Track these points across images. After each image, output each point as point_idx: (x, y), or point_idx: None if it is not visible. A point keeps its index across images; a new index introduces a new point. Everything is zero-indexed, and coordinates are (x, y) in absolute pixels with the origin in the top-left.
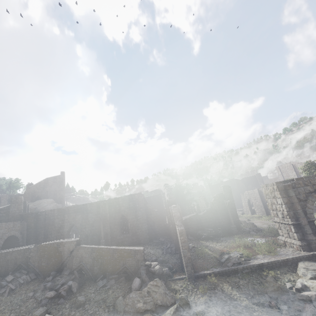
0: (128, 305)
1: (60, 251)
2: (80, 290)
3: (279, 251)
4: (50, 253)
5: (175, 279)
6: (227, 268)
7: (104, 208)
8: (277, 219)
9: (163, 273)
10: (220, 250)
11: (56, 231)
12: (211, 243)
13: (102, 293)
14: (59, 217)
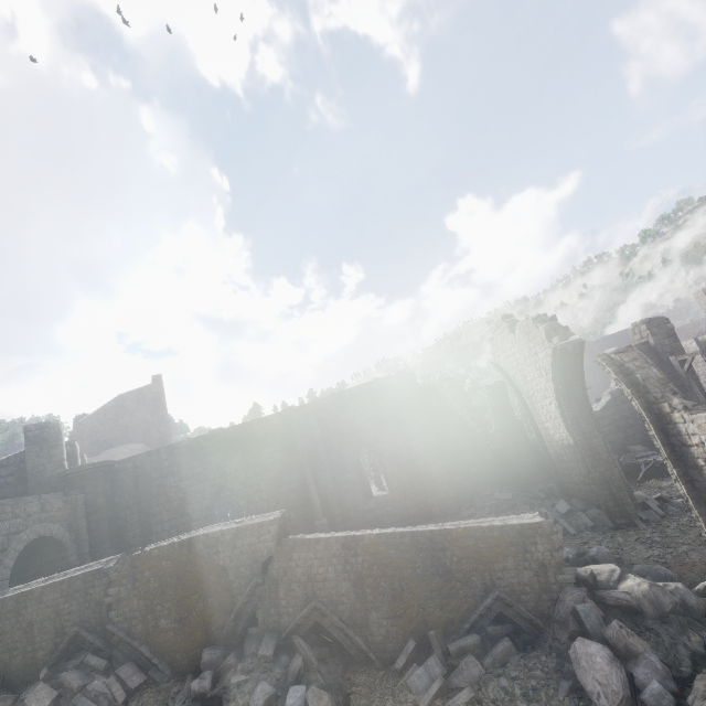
0: None
1: (223, 567)
2: None
3: None
4: (184, 578)
5: None
6: None
7: (306, 428)
8: None
9: (680, 607)
10: None
11: (173, 513)
12: None
13: None
14: (176, 470)
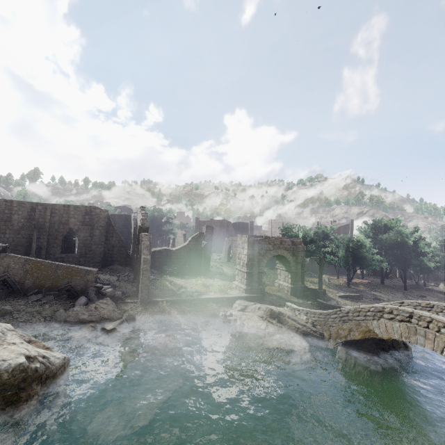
0: (71, 316)
1: None
2: (3, 301)
3: (229, 291)
4: None
5: (126, 302)
6: (180, 298)
7: (43, 214)
8: (238, 267)
9: (115, 296)
10: (180, 285)
11: None
12: (174, 278)
13: (37, 306)
14: None
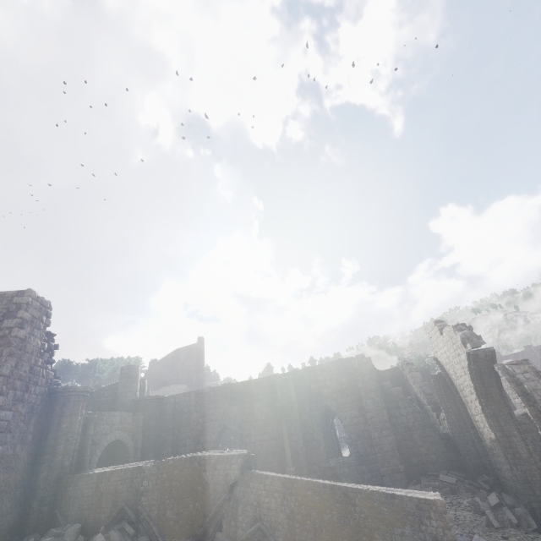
0: None
1: (207, 482)
2: None
3: None
4: (184, 484)
5: None
6: None
7: (285, 391)
8: None
9: None
10: None
11: (193, 440)
12: None
13: None
14: (198, 409)
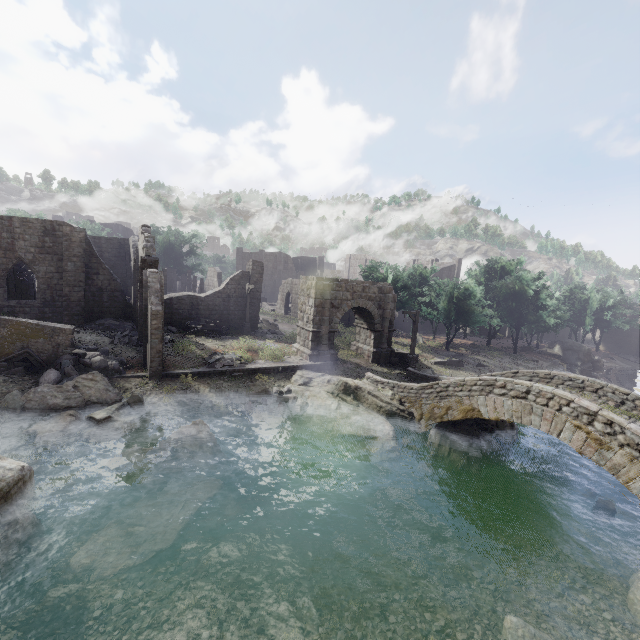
0: (33, 401)
1: None
2: None
3: (286, 358)
4: None
5: (128, 377)
6: (213, 369)
7: None
8: (301, 323)
9: (108, 368)
10: (213, 349)
11: None
12: (203, 340)
13: None
14: None
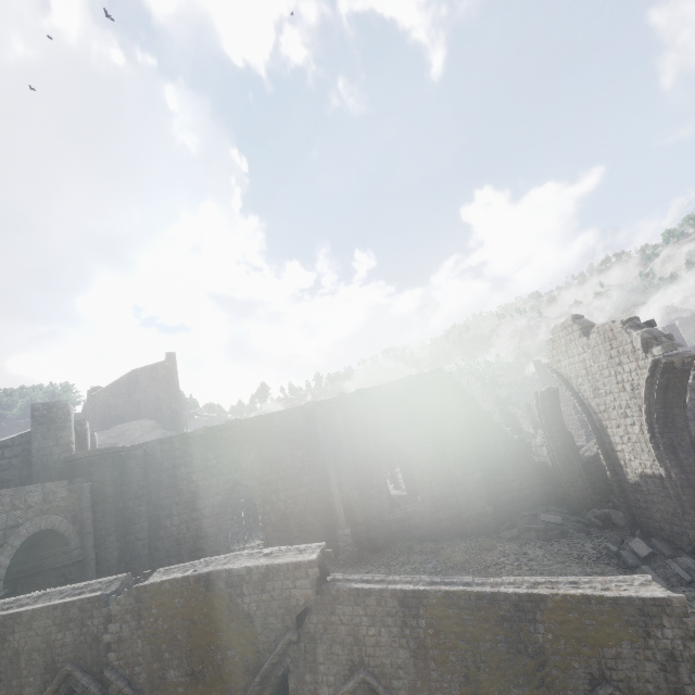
0: None
1: (248, 614)
2: None
3: None
4: (199, 622)
5: None
6: None
7: (330, 425)
8: None
9: None
10: None
11: (183, 507)
12: None
13: None
14: (189, 461)
